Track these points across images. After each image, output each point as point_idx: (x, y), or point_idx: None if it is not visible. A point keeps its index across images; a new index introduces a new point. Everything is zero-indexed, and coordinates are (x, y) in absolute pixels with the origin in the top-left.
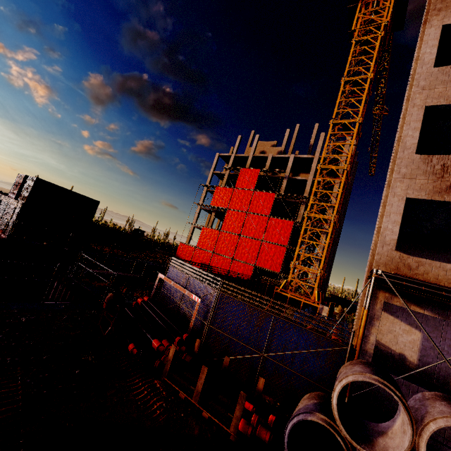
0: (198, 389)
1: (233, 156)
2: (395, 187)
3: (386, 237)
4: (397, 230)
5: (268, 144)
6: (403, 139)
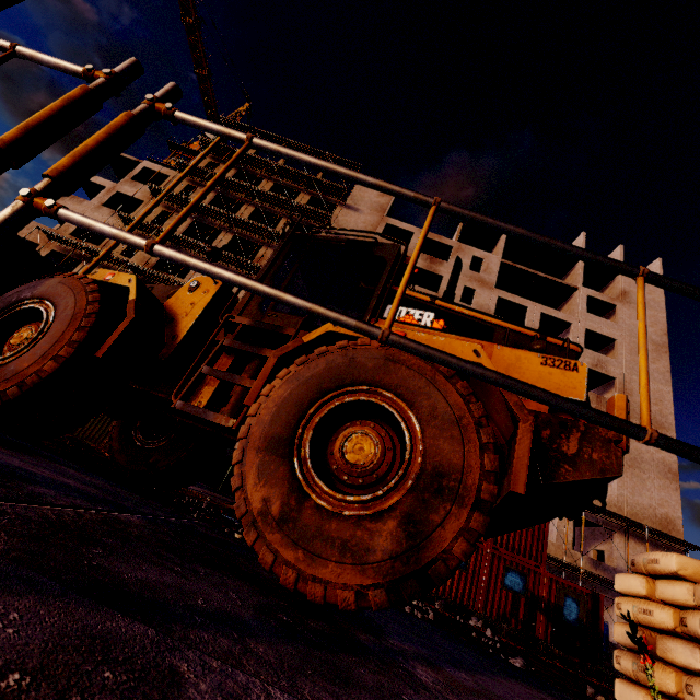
0: None
1: None
2: None
3: None
4: None
5: None
6: None
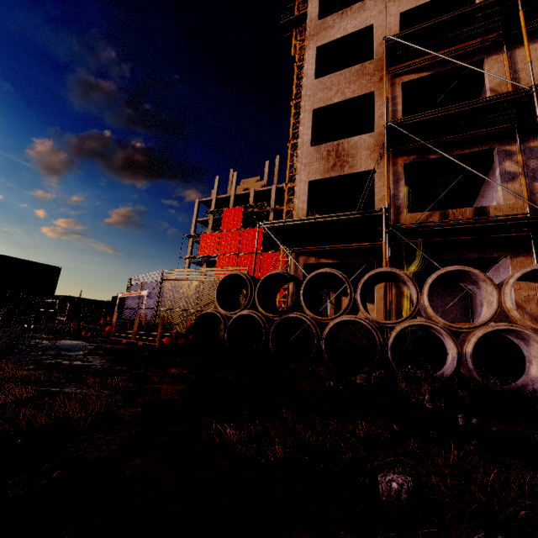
0: (135, 331)
1: (214, 199)
2: (301, 175)
3: (299, 214)
4: (305, 207)
5: (252, 180)
6: (301, 137)
